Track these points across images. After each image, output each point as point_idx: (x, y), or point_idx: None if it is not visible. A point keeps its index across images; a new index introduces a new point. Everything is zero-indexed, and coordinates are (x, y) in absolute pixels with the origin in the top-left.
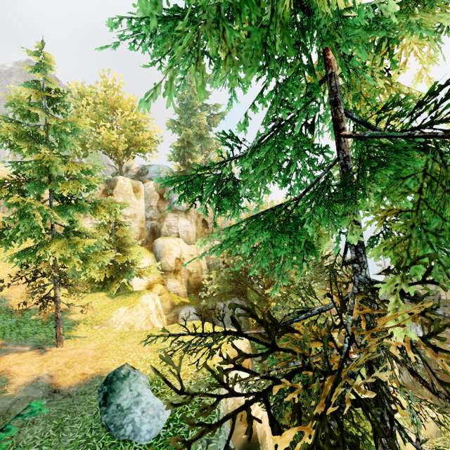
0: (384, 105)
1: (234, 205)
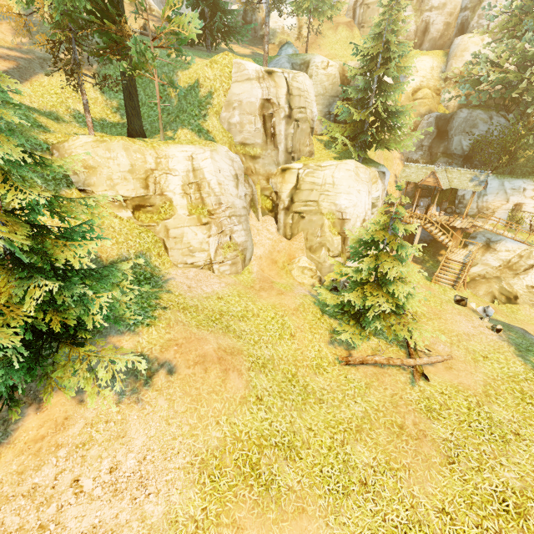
0: None
1: None
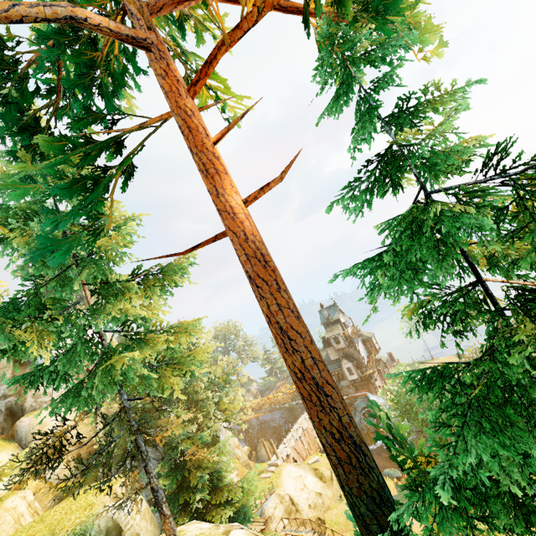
0: (123, 323)
1: (66, 382)
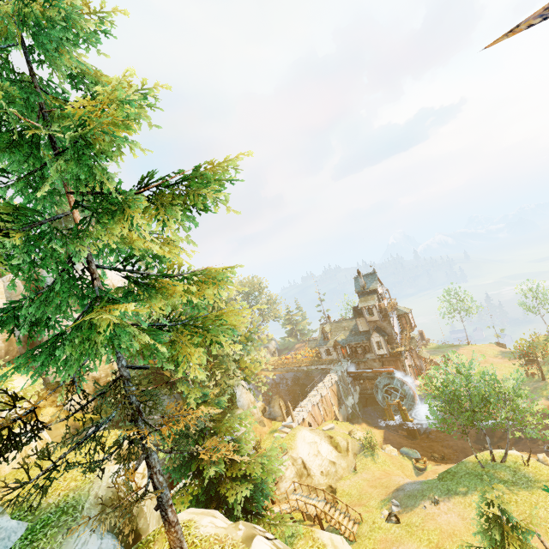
0: (125, 258)
1: (48, 329)
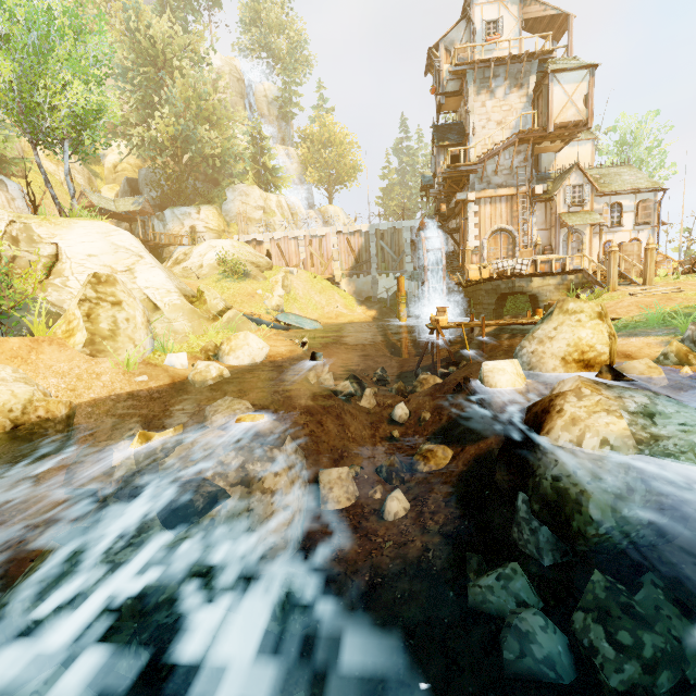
0: None
1: None
